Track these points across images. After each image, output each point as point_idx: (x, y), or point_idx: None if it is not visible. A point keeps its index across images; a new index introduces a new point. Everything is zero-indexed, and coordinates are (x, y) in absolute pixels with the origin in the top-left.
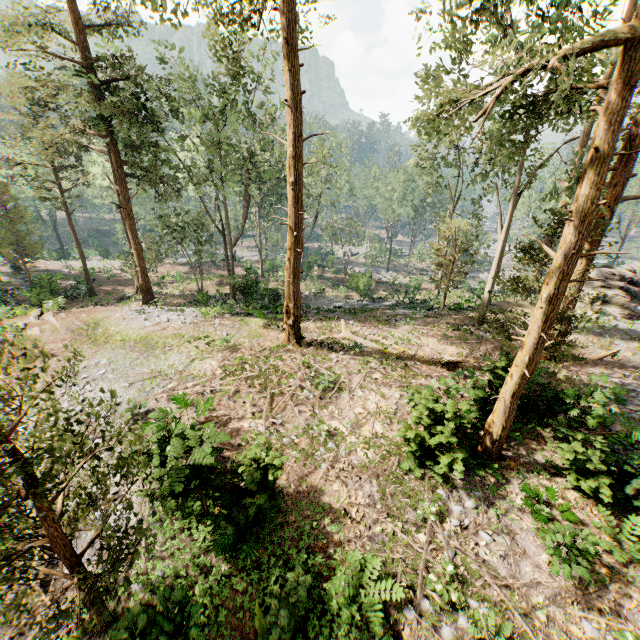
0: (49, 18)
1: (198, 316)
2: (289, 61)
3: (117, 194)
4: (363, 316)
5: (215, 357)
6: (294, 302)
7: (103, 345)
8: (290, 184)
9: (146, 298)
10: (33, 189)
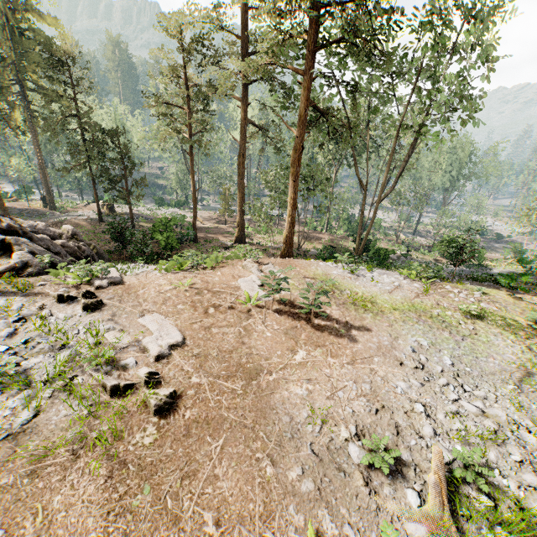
0: None
1: (406, 279)
2: None
3: (240, 142)
4: None
5: None
6: None
7: (384, 315)
8: None
9: (286, 250)
10: (165, 131)
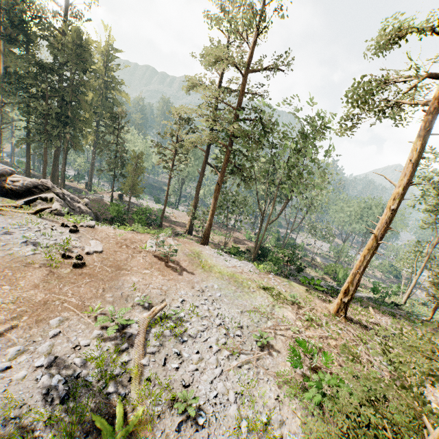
0: (212, 83)
1: (253, 267)
2: (422, 139)
3: (200, 174)
4: (364, 304)
5: (288, 308)
6: (355, 287)
7: (210, 272)
8: (390, 209)
9: (204, 241)
10: (159, 160)
